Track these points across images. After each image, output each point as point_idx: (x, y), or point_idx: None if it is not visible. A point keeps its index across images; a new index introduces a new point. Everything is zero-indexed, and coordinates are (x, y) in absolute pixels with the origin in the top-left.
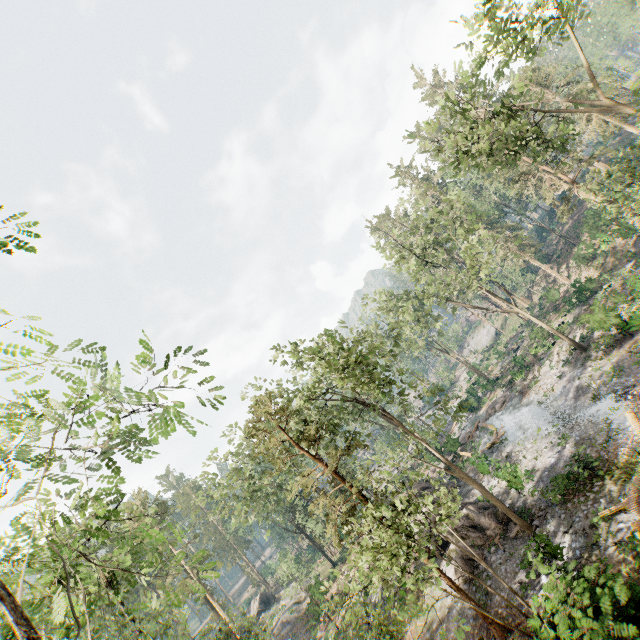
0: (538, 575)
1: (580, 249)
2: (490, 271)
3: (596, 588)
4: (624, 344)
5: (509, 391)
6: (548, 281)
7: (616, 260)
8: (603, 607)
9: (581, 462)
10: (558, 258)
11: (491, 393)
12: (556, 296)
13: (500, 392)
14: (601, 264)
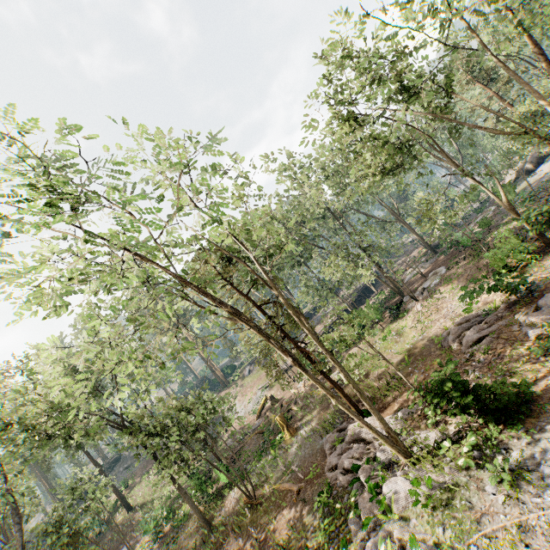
0: None
1: None
2: None
3: None
4: None
5: None
6: None
7: None
8: None
9: None
10: None
11: None
12: None
13: None
14: None
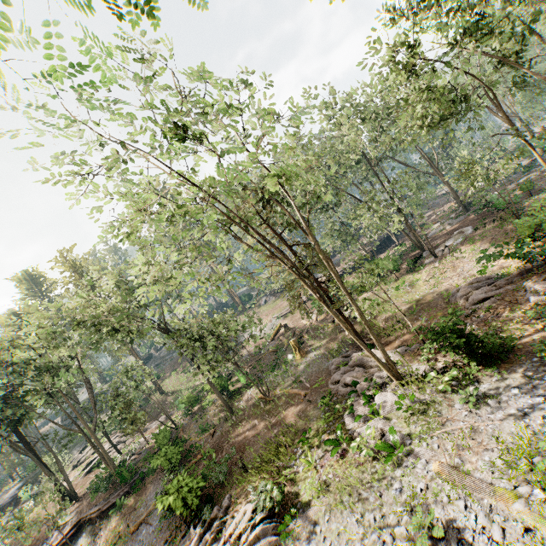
0: None
1: None
2: None
3: None
4: None
5: None
6: None
7: None
8: None
9: None
10: None
11: None
12: None
13: None
14: None
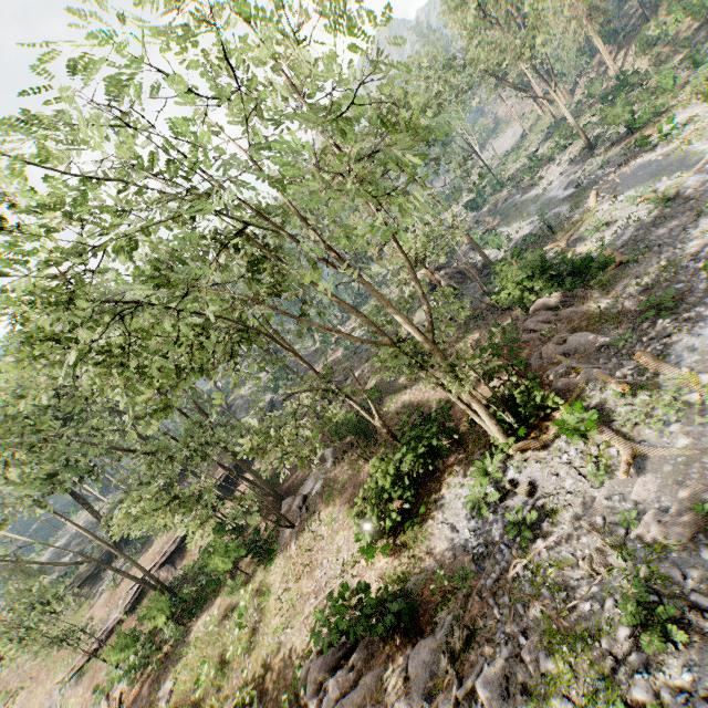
0: (493, 289)
1: (648, 29)
2: (547, 40)
3: (528, 254)
4: (623, 142)
5: (514, 190)
6: (599, 71)
7: (672, 51)
8: (528, 259)
9: (547, 222)
10: (623, 39)
11: (497, 194)
12: (597, 91)
13: (506, 192)
14: (657, 55)
